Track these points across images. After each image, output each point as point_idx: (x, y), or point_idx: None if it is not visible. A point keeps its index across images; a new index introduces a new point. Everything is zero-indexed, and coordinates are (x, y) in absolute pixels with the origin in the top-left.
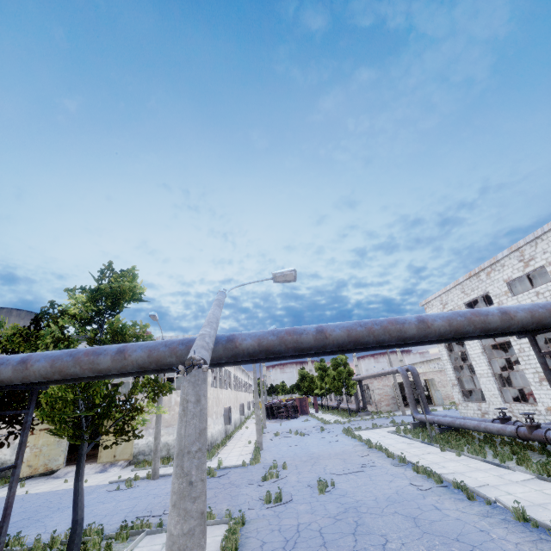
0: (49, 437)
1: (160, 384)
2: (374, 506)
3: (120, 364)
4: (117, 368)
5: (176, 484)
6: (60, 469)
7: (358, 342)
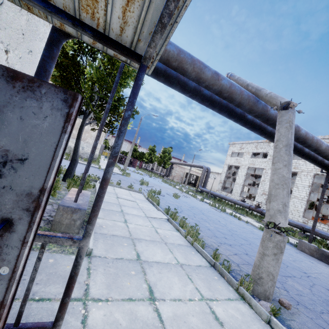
0: None
1: (134, 110)
2: (203, 210)
3: (213, 81)
4: (209, 83)
5: (286, 157)
6: None
7: (305, 140)
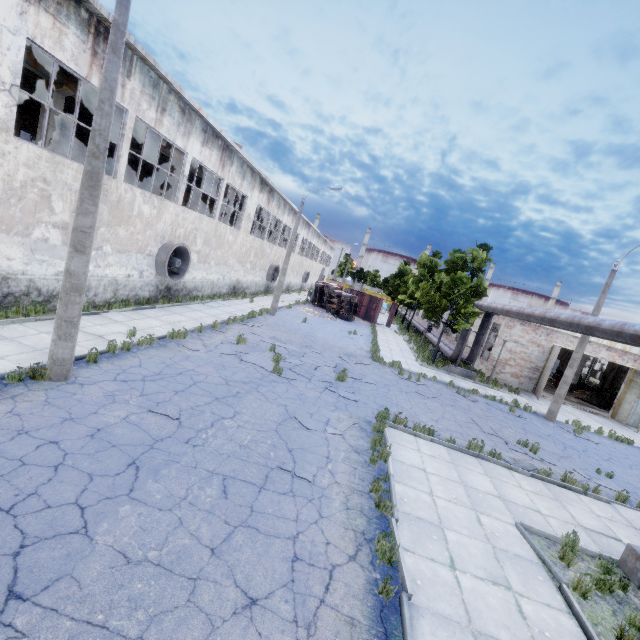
0: None
1: None
2: None
3: None
4: None
5: None
6: None
7: None
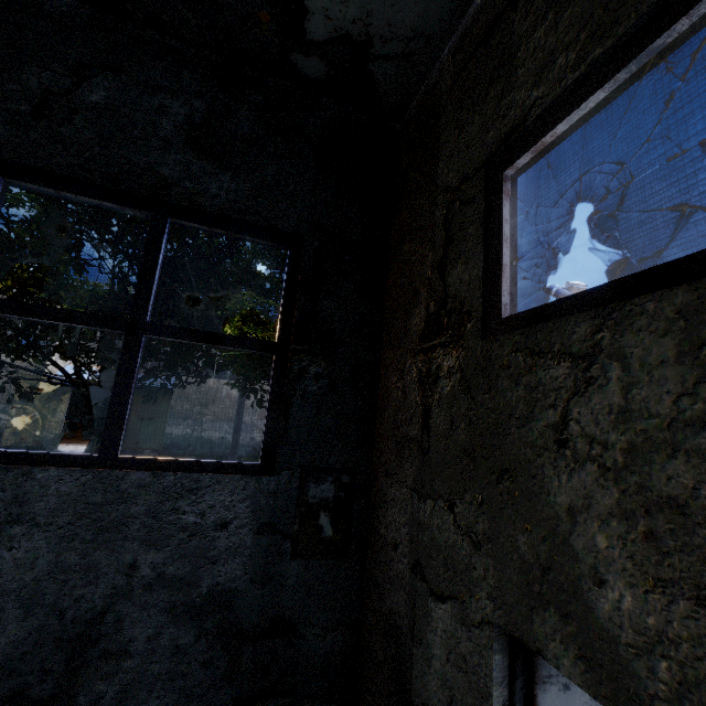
0: (42, 402)
1: None
2: None
3: None
4: None
5: None
6: (55, 446)
7: None
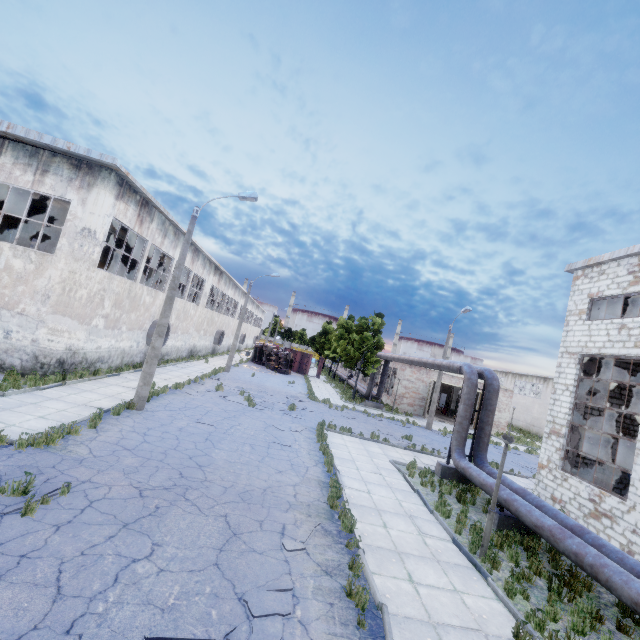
0: None
1: None
2: None
3: None
4: None
5: None
6: None
7: None
